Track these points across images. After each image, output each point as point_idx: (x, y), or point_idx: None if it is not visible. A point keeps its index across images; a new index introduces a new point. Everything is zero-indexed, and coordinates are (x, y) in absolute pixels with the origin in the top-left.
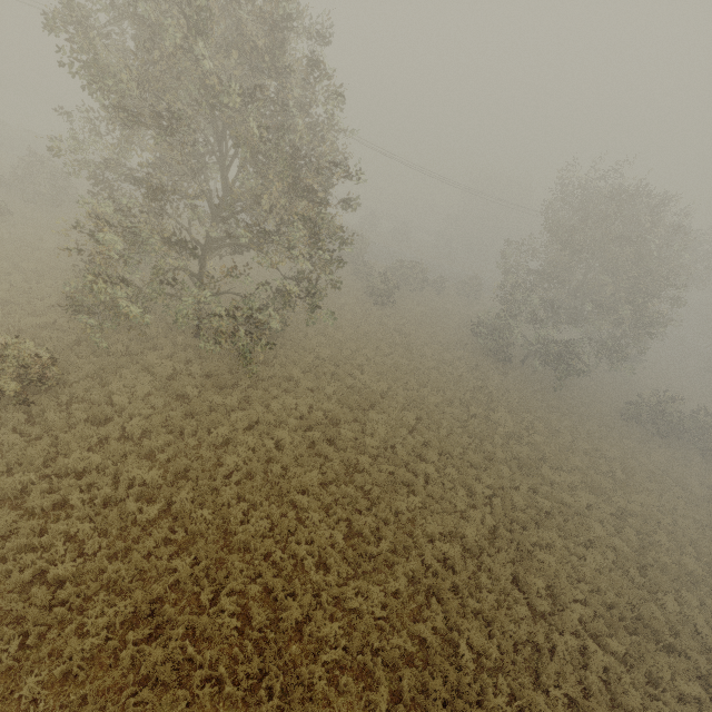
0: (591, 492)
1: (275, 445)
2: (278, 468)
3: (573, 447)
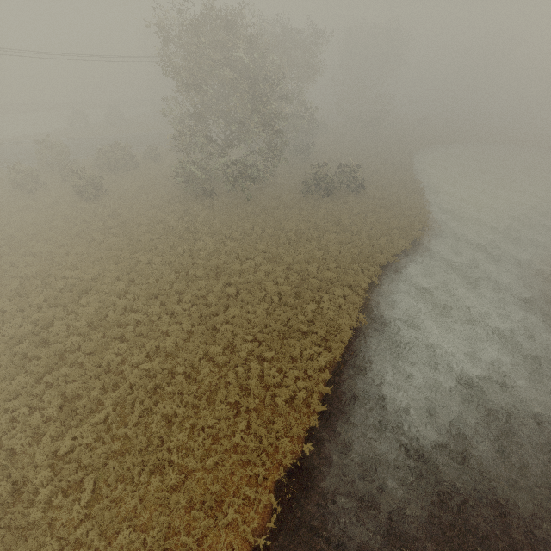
0: (272, 262)
1: None
2: None
3: (262, 237)
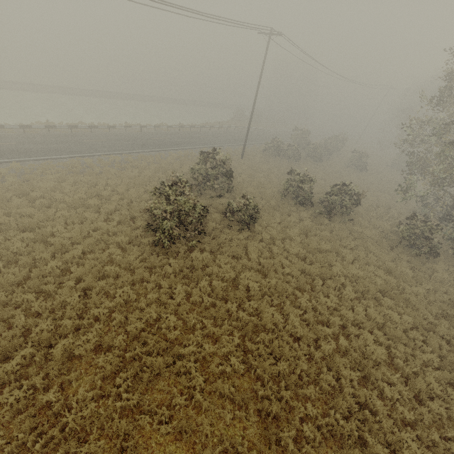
0: None
1: None
2: None
3: None
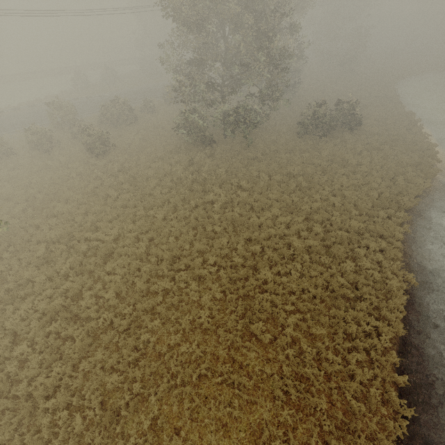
0: (288, 211)
1: (24, 359)
2: (22, 389)
3: (270, 184)
